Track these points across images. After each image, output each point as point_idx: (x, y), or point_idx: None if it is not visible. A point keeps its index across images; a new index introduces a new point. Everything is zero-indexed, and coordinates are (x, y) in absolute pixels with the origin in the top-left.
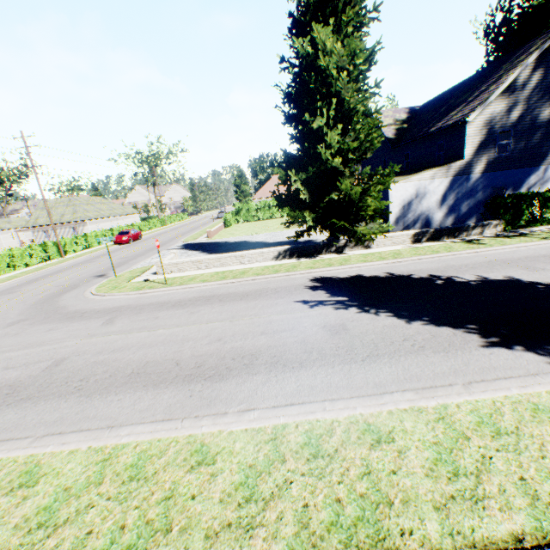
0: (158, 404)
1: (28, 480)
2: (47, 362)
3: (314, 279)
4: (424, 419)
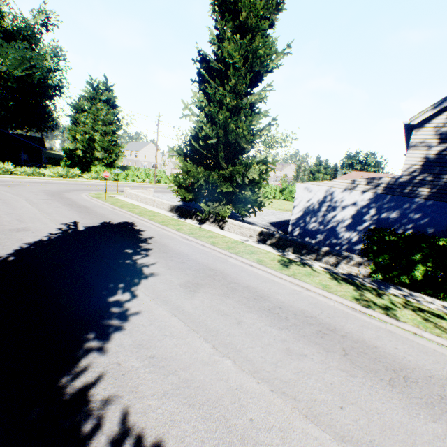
0: None
1: None
2: None
3: (127, 222)
4: None
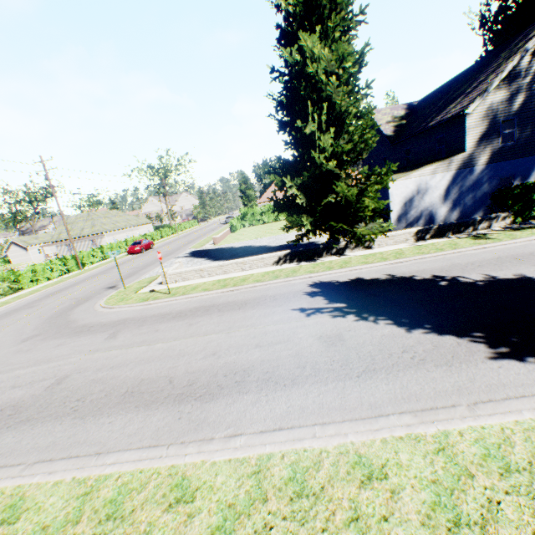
0: (147, 427)
1: (11, 516)
2: (51, 380)
3: (313, 284)
4: (421, 450)
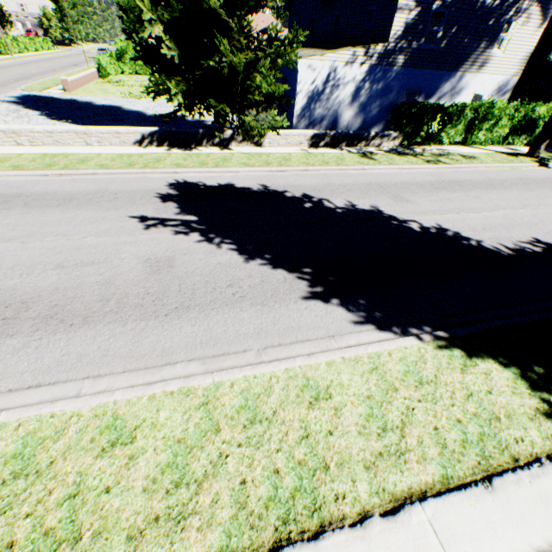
0: None
1: None
2: None
3: (175, 184)
4: (185, 407)
